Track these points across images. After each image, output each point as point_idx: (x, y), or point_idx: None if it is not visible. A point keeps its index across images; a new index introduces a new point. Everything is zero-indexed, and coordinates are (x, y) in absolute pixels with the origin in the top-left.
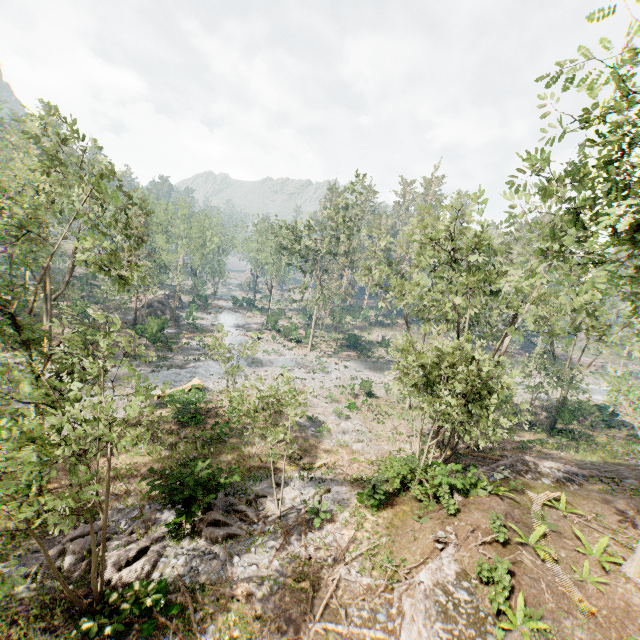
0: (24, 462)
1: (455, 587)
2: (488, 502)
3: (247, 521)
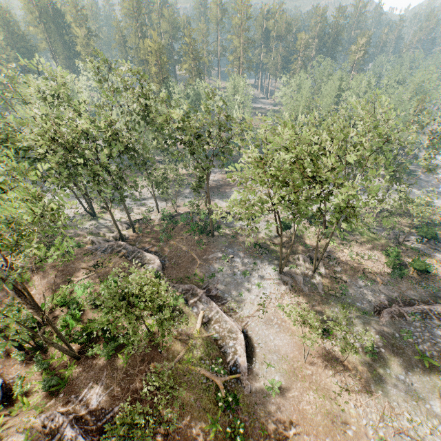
0: (418, 212)
1: None
2: None
3: None
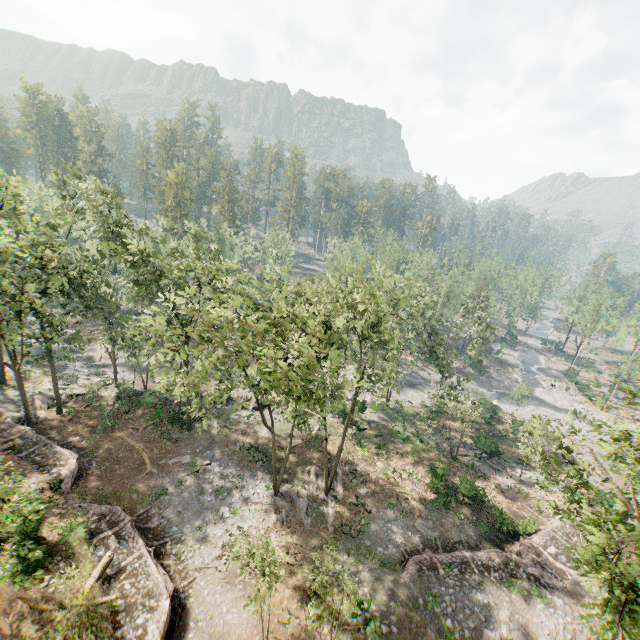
0: (462, 413)
1: None
2: None
3: (505, 470)
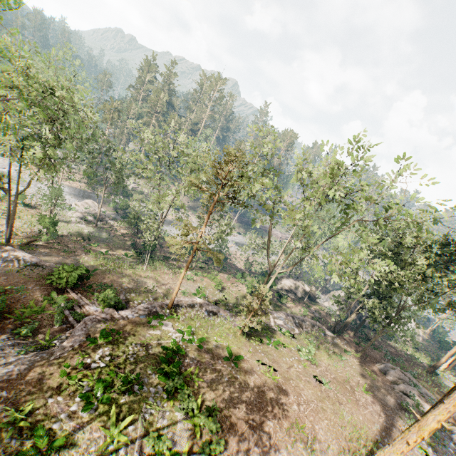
0: None
1: None
2: None
3: None
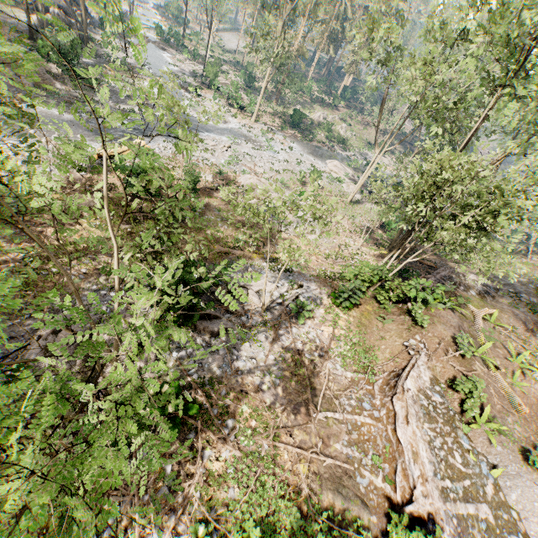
0: None
1: (431, 392)
2: (445, 315)
3: (235, 314)
